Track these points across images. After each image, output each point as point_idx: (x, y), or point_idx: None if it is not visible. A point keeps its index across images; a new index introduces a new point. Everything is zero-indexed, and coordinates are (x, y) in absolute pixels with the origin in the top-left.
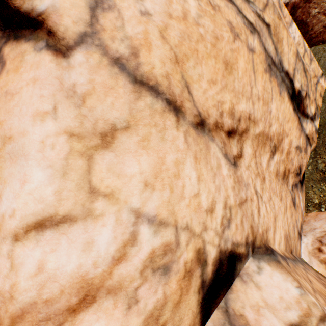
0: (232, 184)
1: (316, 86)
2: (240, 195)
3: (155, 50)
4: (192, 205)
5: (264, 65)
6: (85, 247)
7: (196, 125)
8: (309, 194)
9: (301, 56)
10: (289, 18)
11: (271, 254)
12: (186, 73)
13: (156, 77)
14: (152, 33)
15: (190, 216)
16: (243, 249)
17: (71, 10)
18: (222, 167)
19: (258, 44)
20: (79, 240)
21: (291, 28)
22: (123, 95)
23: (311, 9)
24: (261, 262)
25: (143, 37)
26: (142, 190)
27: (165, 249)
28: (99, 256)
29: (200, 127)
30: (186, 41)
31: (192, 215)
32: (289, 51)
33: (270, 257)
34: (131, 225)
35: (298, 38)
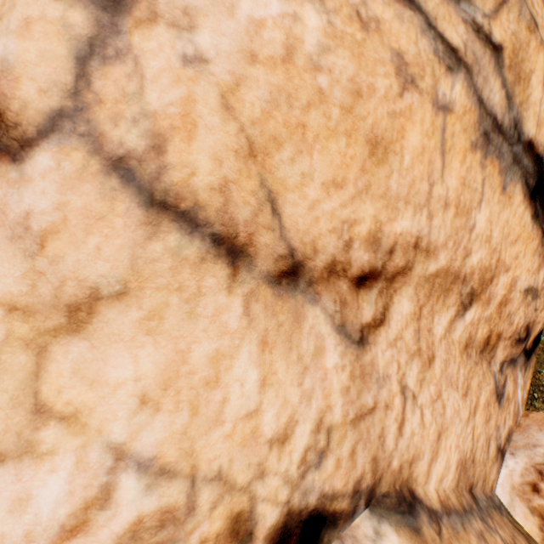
0: (345, 382)
1: None
2: (359, 402)
3: (202, 136)
4: (238, 434)
5: (472, 136)
6: (14, 505)
7: (278, 277)
8: (542, 377)
9: None
10: None
11: (405, 514)
12: (271, 173)
13: (197, 192)
14: (202, 100)
15: (230, 455)
16: (344, 504)
17: (38, 66)
18: (326, 352)
19: (464, 91)
20: (6, 494)
21: None
22: (122, 231)
23: None
24: (384, 523)
25: (181, 112)
26: (135, 411)
27: (164, 518)
28: (37, 522)
29: (289, 278)
30: (280, 109)
31: (236, 452)
32: (543, 97)
33: (402, 520)
34: (105, 473)
35: None
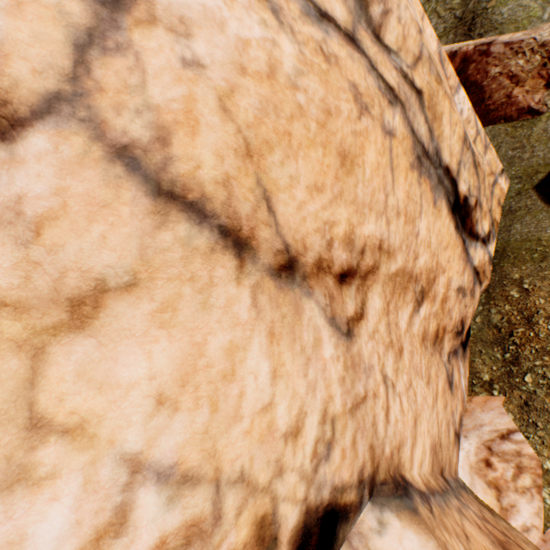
0: (341, 372)
1: (492, 189)
2: (354, 391)
3: (205, 132)
4: (256, 430)
5: (410, 158)
6: None
7: (278, 270)
8: (476, 365)
9: (471, 142)
10: (454, 80)
11: (403, 497)
12: (265, 174)
13: (203, 184)
14: (202, 100)
15: (251, 453)
16: (352, 495)
17: (32, 46)
18: (323, 343)
19: (401, 122)
20: None
21: (457, 96)
22: (129, 219)
23: (490, 67)
24: (385, 511)
25: (184, 109)
26: (152, 414)
27: (190, 534)
28: None
29: (287, 272)
30: (269, 117)
31: (255, 449)
32: (451, 134)
33: (401, 503)
34: (119, 492)
35: (468, 113)
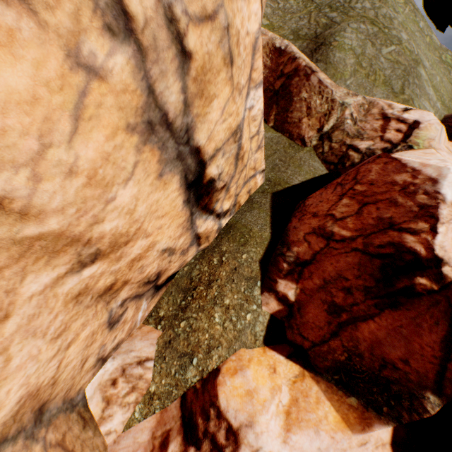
0: None
1: (248, 180)
2: None
3: None
4: None
5: (133, 118)
6: None
7: None
8: (163, 302)
9: (246, 137)
10: (259, 76)
11: None
12: None
13: None
14: None
15: None
16: None
17: None
18: None
19: (130, 69)
20: None
21: (255, 92)
22: None
23: (304, 90)
24: None
25: None
26: None
27: None
28: None
29: None
30: None
31: None
32: (221, 121)
33: None
34: None
35: (258, 112)
